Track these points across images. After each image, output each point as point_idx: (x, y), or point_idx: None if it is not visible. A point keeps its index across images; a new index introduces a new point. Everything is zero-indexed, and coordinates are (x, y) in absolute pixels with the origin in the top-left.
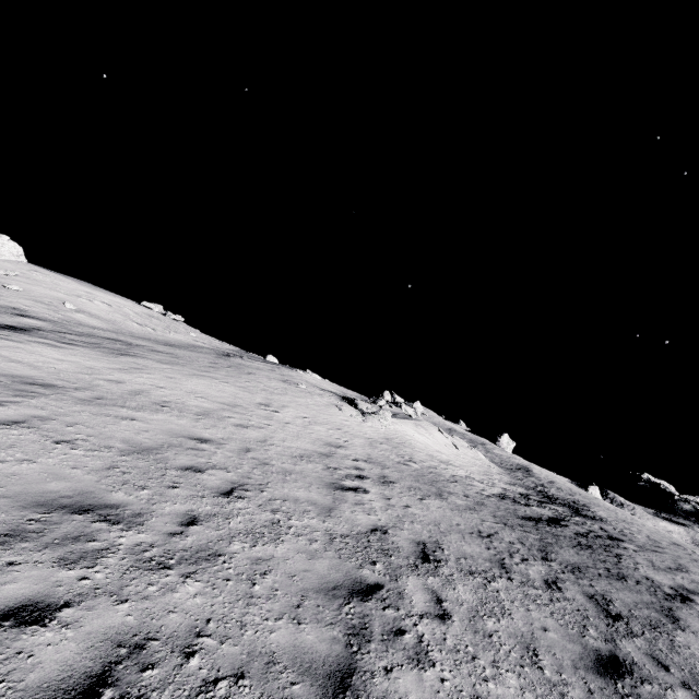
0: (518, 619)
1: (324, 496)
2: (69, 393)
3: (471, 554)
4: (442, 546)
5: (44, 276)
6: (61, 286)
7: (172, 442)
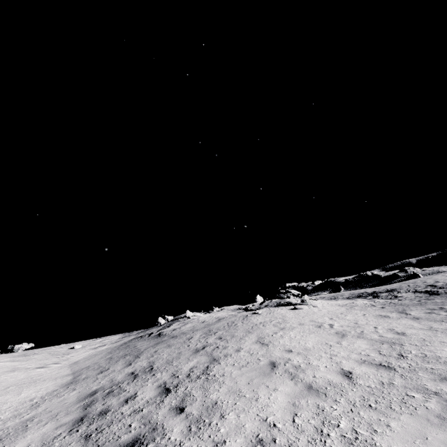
0: None
1: None
2: None
3: None
4: None
5: None
6: None
7: None
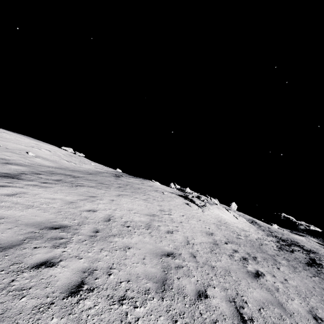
0: None
1: (262, 290)
2: (79, 231)
3: None
4: None
5: (9, 135)
6: (21, 141)
7: (164, 265)
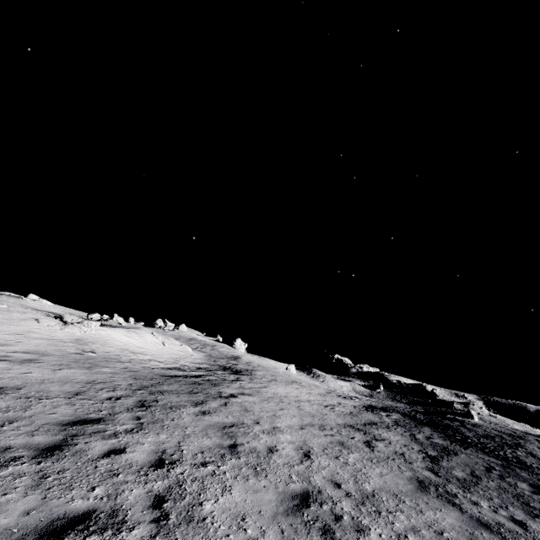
0: (31, 412)
1: None
2: None
3: (52, 390)
4: (24, 388)
5: None
6: None
7: None
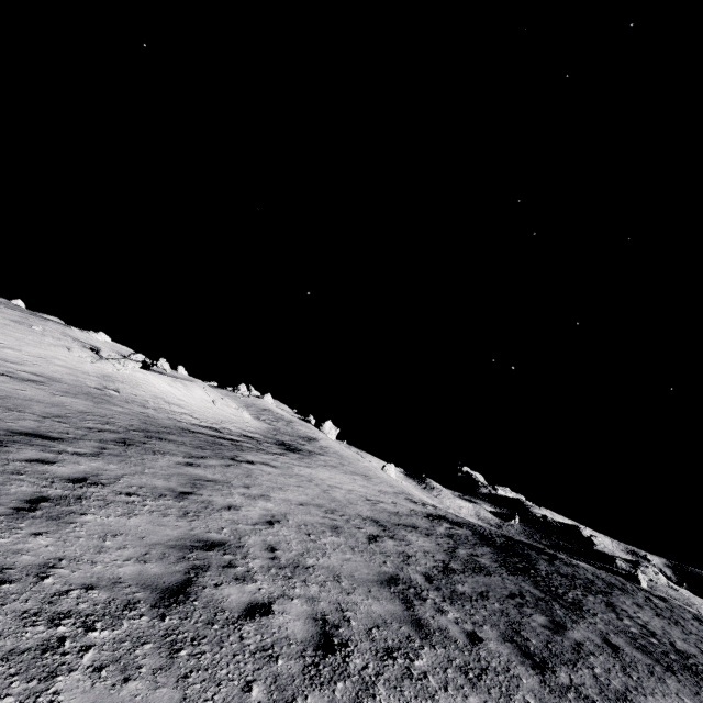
0: None
1: None
2: None
3: (33, 408)
4: (4, 399)
5: None
6: None
7: None
